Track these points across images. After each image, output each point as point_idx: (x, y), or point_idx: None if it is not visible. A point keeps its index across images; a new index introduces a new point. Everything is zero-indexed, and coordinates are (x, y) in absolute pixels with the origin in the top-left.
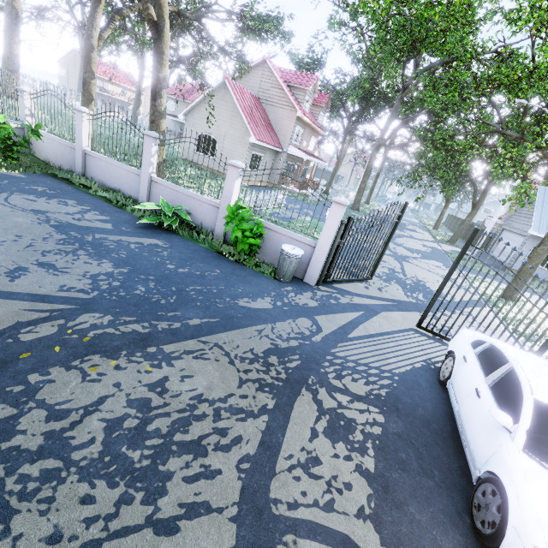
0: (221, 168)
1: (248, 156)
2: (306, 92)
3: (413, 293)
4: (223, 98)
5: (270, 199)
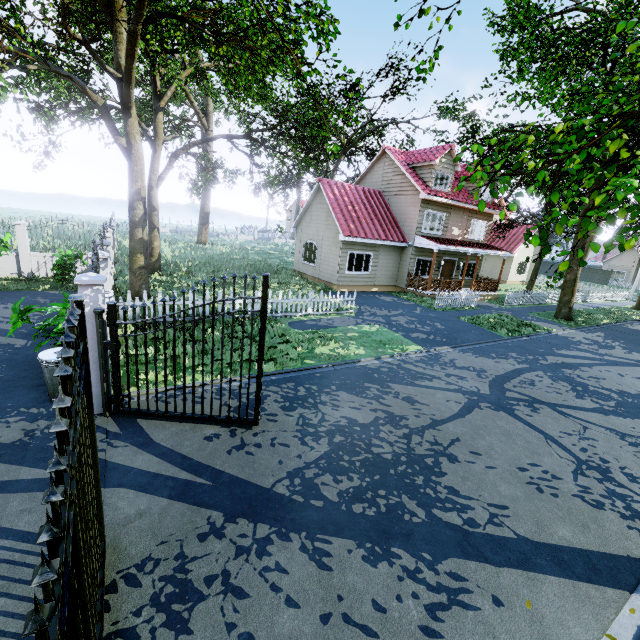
0: (320, 274)
1: (342, 256)
2: (434, 167)
3: (331, 473)
4: (321, 201)
5: (308, 302)
